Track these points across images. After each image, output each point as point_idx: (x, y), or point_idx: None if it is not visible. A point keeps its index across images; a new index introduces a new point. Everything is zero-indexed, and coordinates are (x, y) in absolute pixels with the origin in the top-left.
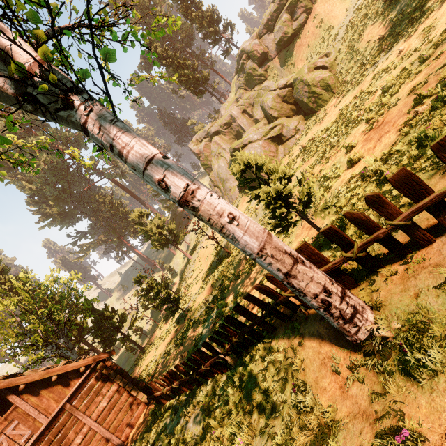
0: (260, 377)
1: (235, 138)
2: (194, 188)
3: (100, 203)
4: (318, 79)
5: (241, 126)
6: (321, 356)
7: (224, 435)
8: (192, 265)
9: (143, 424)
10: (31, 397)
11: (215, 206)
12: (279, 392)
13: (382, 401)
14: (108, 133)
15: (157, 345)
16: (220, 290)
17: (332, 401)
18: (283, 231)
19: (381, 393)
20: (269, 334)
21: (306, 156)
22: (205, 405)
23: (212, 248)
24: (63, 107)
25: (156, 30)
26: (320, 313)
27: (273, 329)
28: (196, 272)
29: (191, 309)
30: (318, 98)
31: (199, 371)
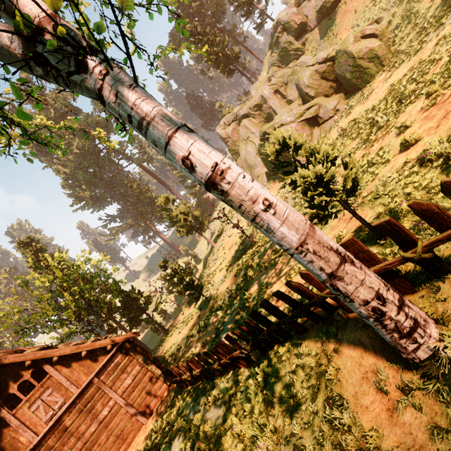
0: (287, 380)
1: (266, 121)
2: (224, 168)
3: (128, 188)
4: (366, 49)
5: (272, 108)
6: (363, 369)
7: (245, 434)
8: (216, 253)
9: (164, 404)
10: (63, 368)
11: (248, 190)
12: (309, 401)
13: (450, 440)
14: (126, 101)
15: (180, 329)
16: (244, 281)
17: (376, 423)
18: (321, 223)
19: (448, 429)
20: (298, 334)
21: (346, 139)
22: (226, 398)
23: (237, 237)
24: (76, 70)
25: (185, 5)
26: (369, 323)
27: (304, 330)
28: (220, 260)
29: (214, 297)
30: (363, 73)
31: (221, 363)
